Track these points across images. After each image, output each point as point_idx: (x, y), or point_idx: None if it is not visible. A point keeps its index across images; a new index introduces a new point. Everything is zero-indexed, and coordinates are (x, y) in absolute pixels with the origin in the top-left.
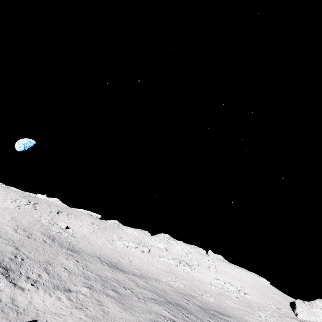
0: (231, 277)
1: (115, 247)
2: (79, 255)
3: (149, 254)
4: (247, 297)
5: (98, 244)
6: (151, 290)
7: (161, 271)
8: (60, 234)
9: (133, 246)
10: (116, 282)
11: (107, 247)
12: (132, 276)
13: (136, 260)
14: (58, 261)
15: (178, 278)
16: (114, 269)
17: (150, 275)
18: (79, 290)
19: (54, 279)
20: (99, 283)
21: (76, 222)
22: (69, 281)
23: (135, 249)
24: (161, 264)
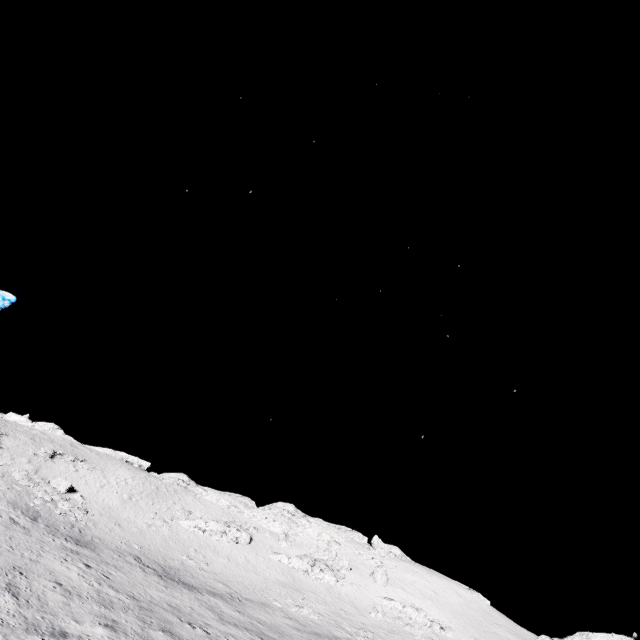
0: (417, 593)
1: (176, 533)
2: (93, 553)
3: (250, 548)
4: (446, 635)
5: (139, 526)
6: (248, 628)
7: (274, 586)
8: (53, 505)
9: (216, 531)
10: (173, 612)
11: (159, 534)
12: (208, 599)
13: (221, 561)
14: (41, 568)
15: (309, 599)
16: (171, 584)
17: (249, 594)
18: (87, 633)
19: (28, 610)
20: (134, 614)
21: (92, 476)
22: (63, 613)
23: (220, 538)
24: (274, 569)
